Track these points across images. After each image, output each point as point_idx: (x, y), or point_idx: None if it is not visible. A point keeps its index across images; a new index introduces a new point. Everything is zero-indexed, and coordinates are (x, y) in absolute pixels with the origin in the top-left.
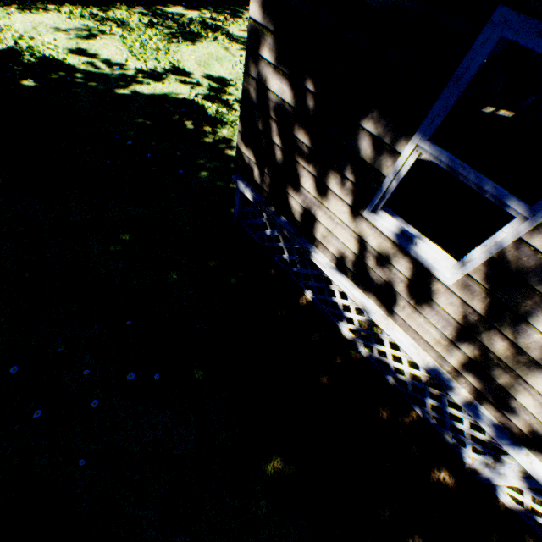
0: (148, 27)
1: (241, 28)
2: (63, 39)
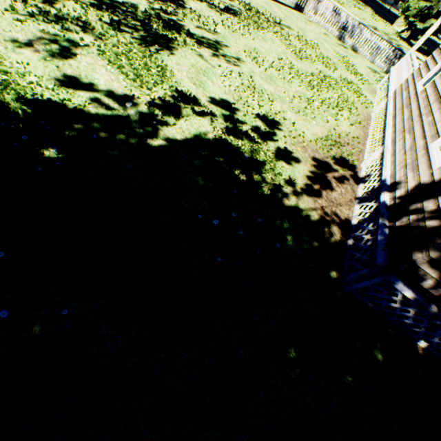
0: (115, 29)
1: (194, 23)
2: (35, 60)
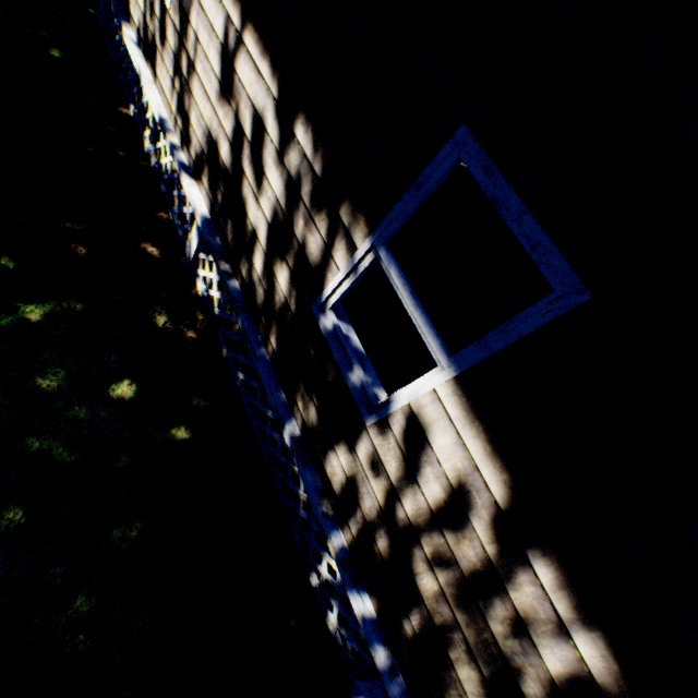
0: None
1: None
2: None
